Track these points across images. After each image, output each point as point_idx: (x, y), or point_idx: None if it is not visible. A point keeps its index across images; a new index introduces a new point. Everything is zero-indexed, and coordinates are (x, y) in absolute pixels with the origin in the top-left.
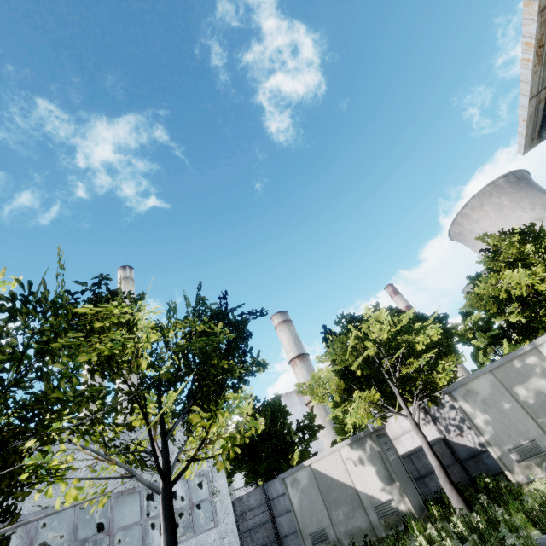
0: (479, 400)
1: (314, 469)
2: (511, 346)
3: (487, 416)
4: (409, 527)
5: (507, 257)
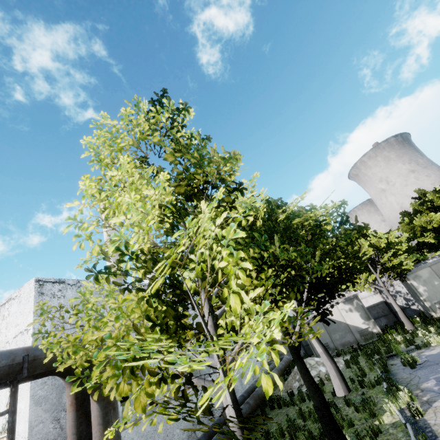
0: (422, 280)
1: None
2: (411, 255)
3: (425, 288)
4: (386, 337)
5: (427, 204)
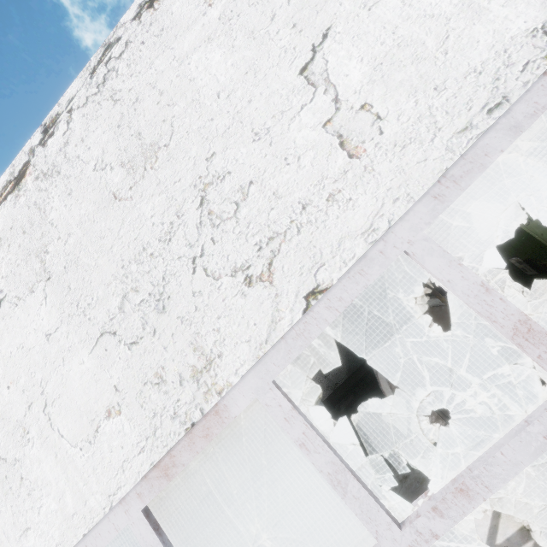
0: None
1: None
2: None
3: None
4: None
5: None
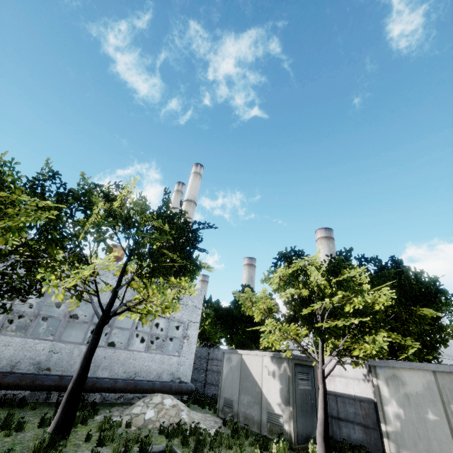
0: (402, 392)
1: (242, 359)
2: None
3: (401, 411)
4: (272, 443)
5: None
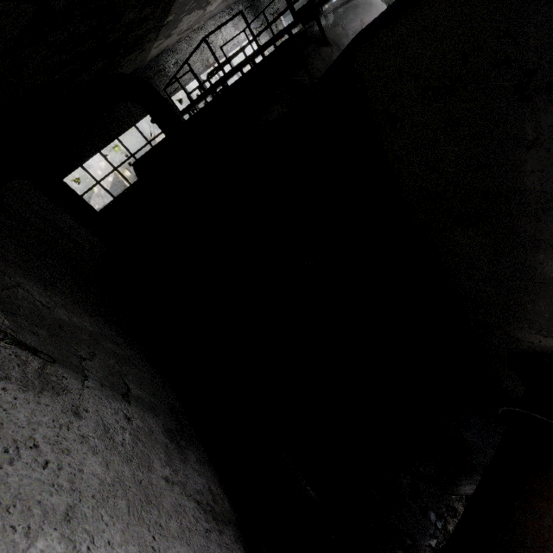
0: None
1: None
2: None
3: None
4: None
5: None
